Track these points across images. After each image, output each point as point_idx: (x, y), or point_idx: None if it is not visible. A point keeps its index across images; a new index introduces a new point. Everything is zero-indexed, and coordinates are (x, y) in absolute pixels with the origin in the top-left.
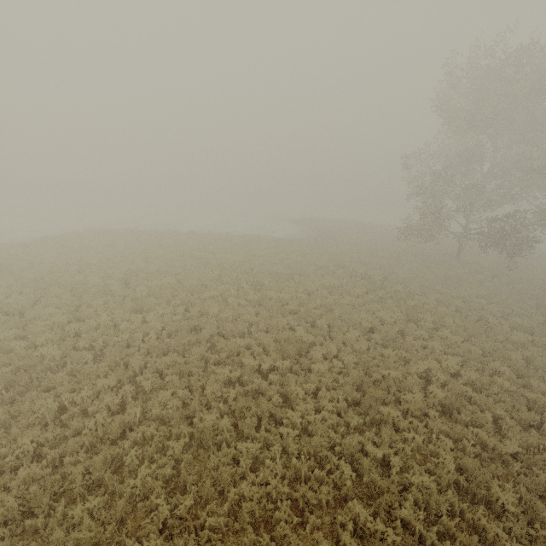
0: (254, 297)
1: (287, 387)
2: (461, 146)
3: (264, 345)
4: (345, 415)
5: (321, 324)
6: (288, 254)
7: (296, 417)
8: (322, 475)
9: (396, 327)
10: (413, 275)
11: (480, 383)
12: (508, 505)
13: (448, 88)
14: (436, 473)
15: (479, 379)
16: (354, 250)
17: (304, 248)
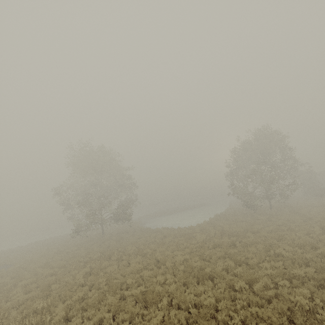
0: (60, 315)
1: (184, 306)
2: (84, 182)
3: (130, 320)
4: (207, 285)
5: (129, 283)
6: (6, 287)
7: (212, 299)
8: (244, 297)
9: (147, 260)
10: (105, 247)
11: (190, 251)
12: (243, 258)
13: (74, 157)
14: (232, 271)
15: (190, 249)
16: (50, 258)
17: (7, 278)
